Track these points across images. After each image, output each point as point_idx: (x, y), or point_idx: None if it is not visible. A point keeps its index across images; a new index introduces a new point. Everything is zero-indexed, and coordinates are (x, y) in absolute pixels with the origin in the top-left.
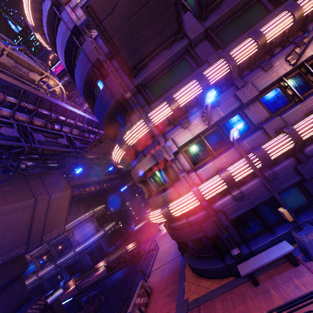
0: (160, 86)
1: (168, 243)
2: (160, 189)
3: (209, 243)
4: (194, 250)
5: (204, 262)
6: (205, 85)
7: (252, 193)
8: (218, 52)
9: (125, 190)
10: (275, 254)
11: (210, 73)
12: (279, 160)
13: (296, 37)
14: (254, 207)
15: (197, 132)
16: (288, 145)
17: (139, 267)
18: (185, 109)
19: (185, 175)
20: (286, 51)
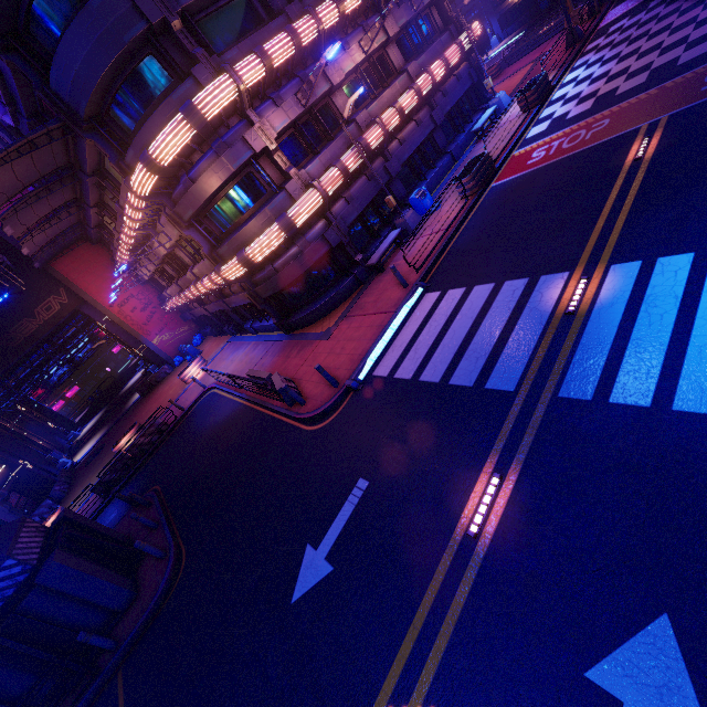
0: (216, 29)
1: (232, 364)
2: (255, 207)
3: (329, 270)
4: (310, 294)
5: (329, 293)
6: (299, 45)
7: (359, 195)
8: (296, 4)
9: (4, 374)
10: (391, 239)
11: (301, 29)
12: (372, 160)
13: (362, 21)
14: (362, 211)
15: (294, 116)
16: (380, 137)
17: (198, 418)
18: (274, 76)
19: (296, 171)
20: (358, 34)
